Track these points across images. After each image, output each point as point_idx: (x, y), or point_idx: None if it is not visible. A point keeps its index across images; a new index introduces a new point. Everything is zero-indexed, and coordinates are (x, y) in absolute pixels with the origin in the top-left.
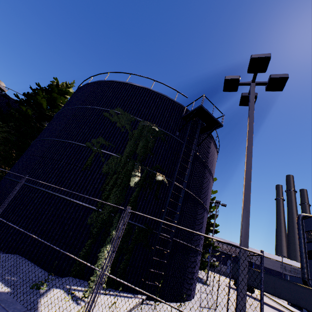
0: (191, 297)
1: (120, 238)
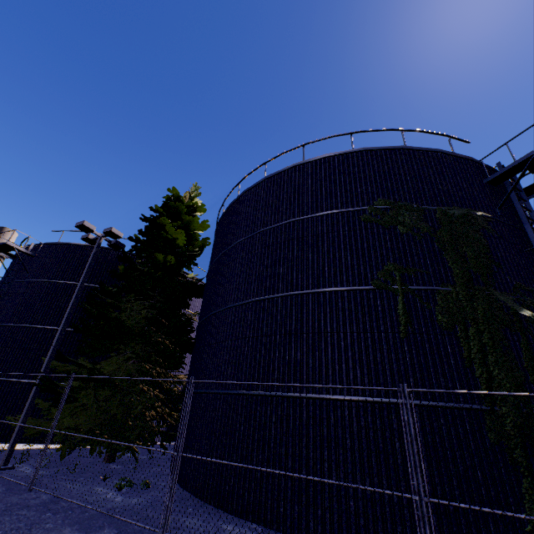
0: None
1: None
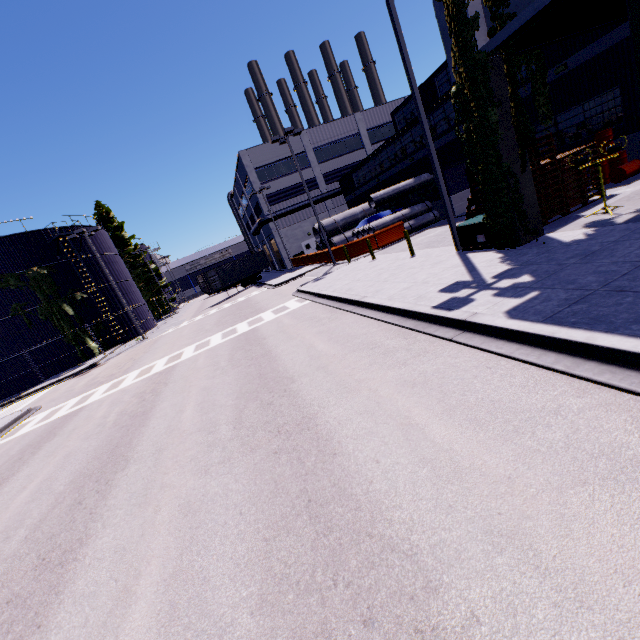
0: (151, 328)
1: (93, 333)
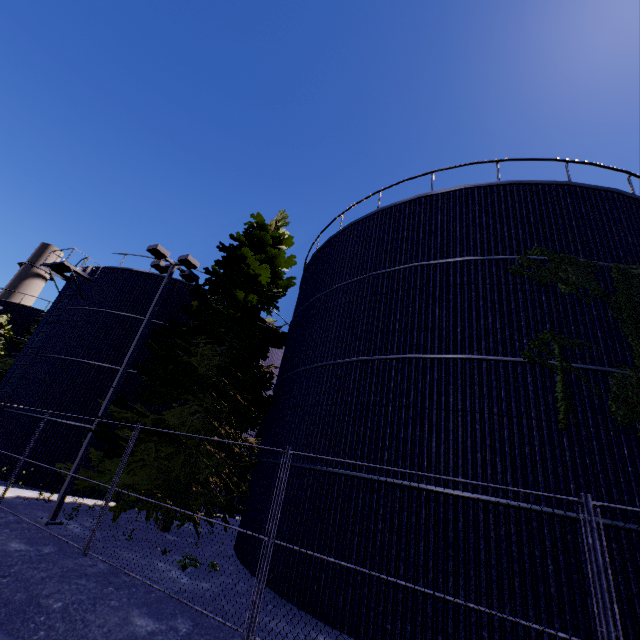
0: None
1: None
